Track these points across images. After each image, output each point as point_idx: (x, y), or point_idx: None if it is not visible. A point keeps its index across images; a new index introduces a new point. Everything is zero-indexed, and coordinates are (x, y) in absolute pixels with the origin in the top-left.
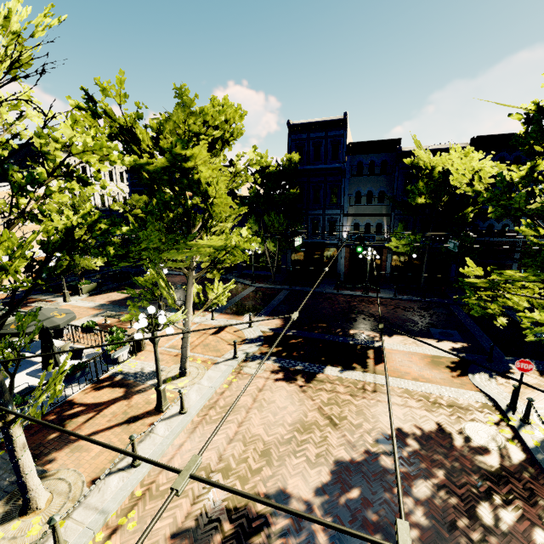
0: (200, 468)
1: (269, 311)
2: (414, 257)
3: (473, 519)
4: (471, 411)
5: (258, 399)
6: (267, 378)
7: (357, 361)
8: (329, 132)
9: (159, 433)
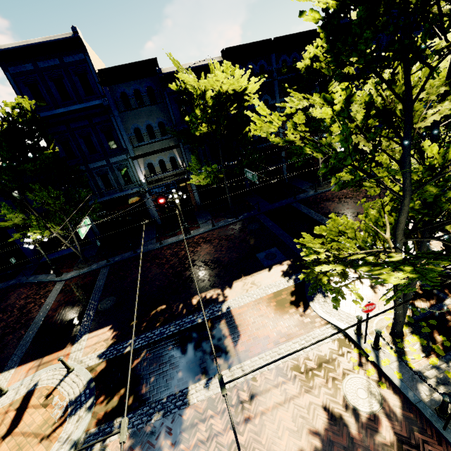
0: None
1: (91, 319)
2: None
3: None
4: (337, 361)
5: None
6: None
7: (216, 352)
8: (64, 57)
9: None
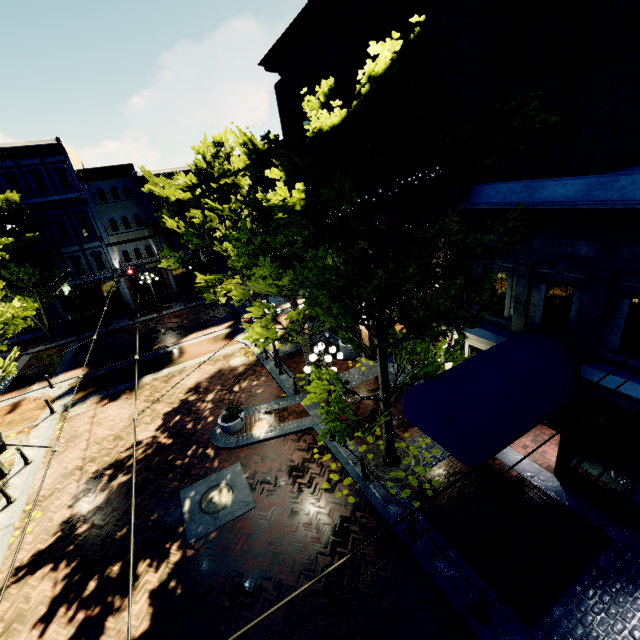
0: (71, 471)
1: (65, 367)
2: (190, 268)
3: (232, 393)
4: (234, 354)
5: (95, 422)
6: (95, 408)
7: (165, 363)
8: (45, 158)
9: (17, 483)
